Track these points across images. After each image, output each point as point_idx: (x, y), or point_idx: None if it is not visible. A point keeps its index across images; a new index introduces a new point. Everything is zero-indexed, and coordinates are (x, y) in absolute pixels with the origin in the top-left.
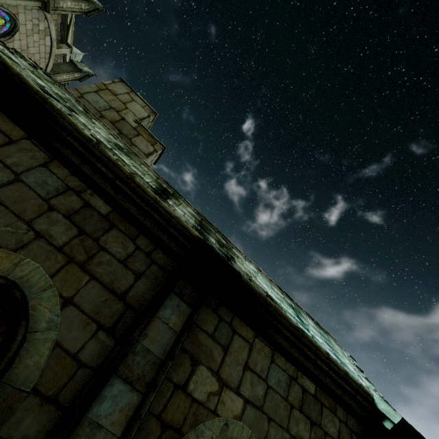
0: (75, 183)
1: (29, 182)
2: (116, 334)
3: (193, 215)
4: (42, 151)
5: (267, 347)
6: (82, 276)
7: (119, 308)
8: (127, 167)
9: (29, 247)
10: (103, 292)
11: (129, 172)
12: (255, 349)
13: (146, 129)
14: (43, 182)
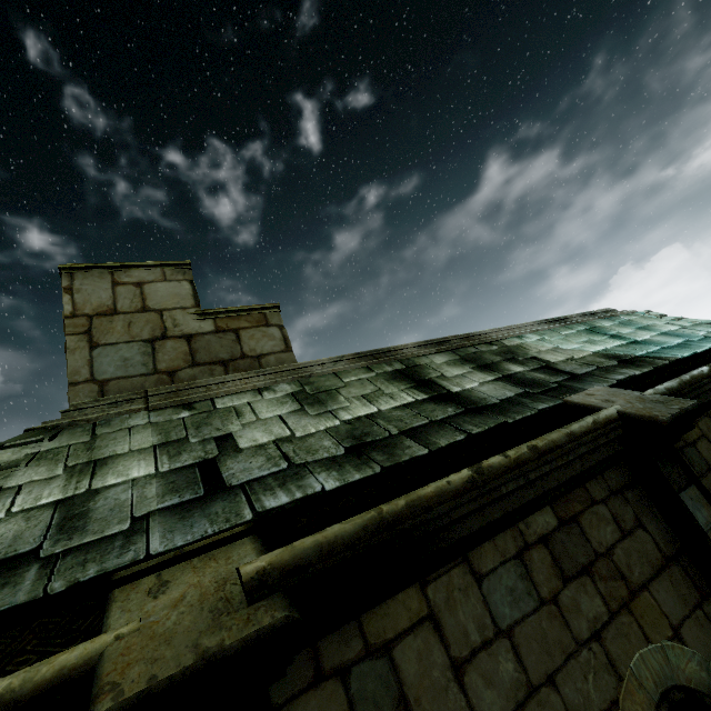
0: (509, 542)
1: (511, 617)
2: (706, 591)
3: (454, 363)
4: (450, 571)
5: (705, 418)
6: (645, 599)
7: (677, 570)
8: (411, 422)
9: (614, 657)
10: (662, 582)
11: (527, 450)
12: (708, 434)
13: (227, 312)
14: (510, 594)
